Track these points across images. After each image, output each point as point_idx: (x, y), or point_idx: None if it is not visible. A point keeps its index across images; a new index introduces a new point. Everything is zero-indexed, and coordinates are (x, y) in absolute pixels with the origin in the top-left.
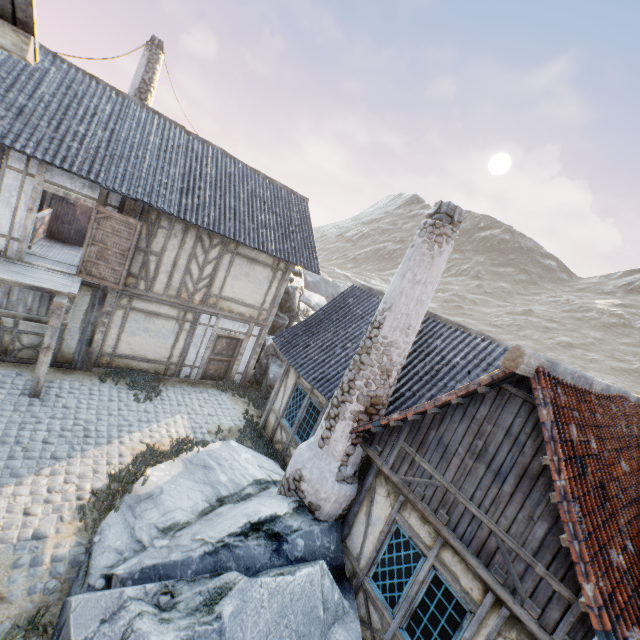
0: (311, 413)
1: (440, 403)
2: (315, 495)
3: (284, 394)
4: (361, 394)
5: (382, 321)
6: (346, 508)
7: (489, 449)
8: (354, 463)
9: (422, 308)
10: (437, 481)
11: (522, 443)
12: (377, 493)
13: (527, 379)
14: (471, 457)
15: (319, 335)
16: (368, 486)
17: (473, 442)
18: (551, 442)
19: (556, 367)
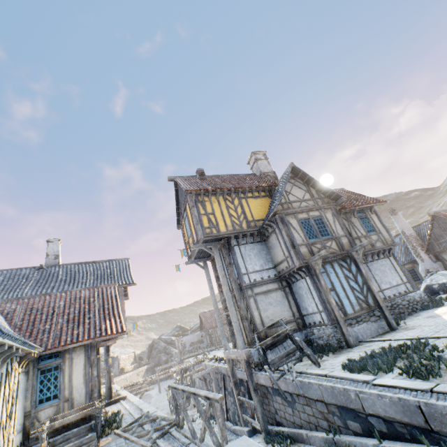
0: (411, 272)
1: (429, 230)
2: (434, 269)
3: None
4: (417, 245)
5: (404, 232)
6: (443, 267)
7: (444, 228)
8: (433, 258)
9: (407, 224)
10: (446, 240)
11: (445, 222)
12: (443, 257)
13: (435, 216)
14: (444, 231)
15: None
16: (440, 258)
17: (441, 230)
18: (446, 218)
19: (436, 211)
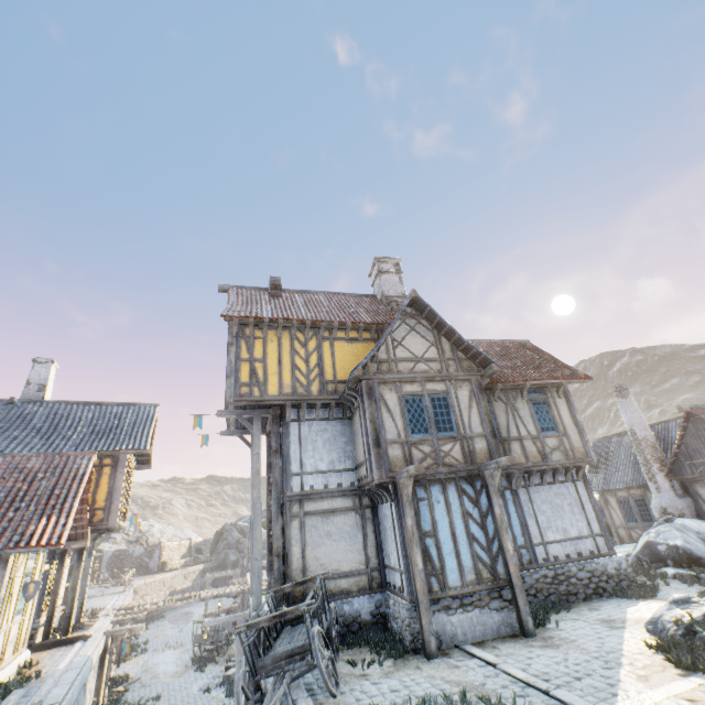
0: (640, 504)
1: (679, 437)
2: (676, 509)
3: (615, 512)
4: (653, 460)
5: (633, 431)
6: (695, 510)
7: None
8: (678, 489)
9: (642, 418)
10: None
11: None
12: (698, 491)
13: (692, 413)
14: (704, 445)
15: (604, 470)
16: (692, 492)
17: (700, 441)
18: None
19: (697, 405)
